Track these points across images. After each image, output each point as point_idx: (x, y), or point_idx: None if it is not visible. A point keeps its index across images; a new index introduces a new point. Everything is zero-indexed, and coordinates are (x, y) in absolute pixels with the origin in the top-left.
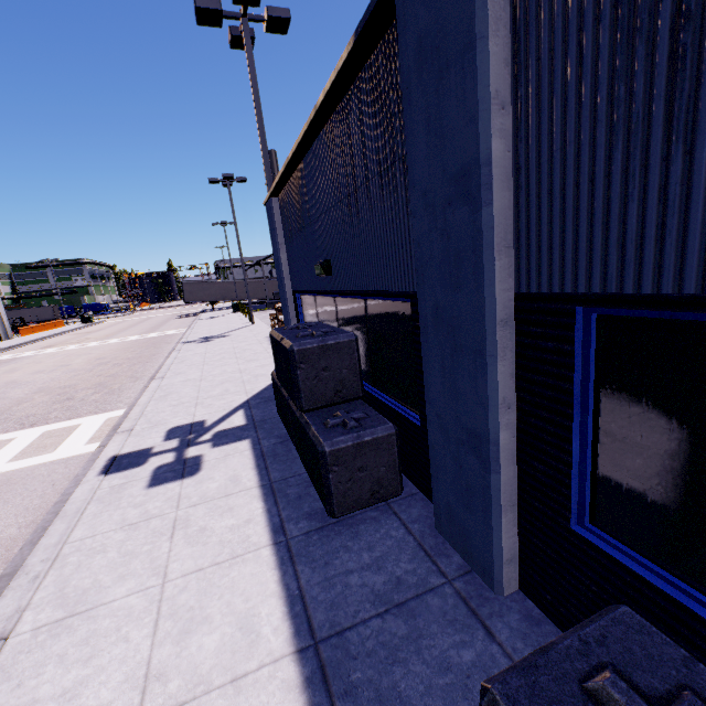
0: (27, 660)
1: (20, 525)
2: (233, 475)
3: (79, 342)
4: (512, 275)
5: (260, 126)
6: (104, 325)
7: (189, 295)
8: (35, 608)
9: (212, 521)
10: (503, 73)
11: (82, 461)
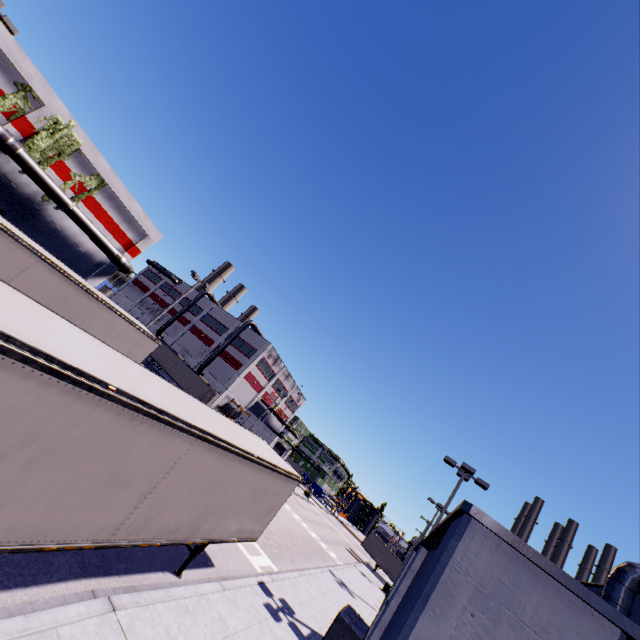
0: (225, 598)
1: (233, 568)
2: (283, 637)
3: (292, 507)
4: (378, 638)
5: (440, 515)
6: (310, 507)
7: (368, 542)
8: (230, 592)
9: (268, 635)
10: (404, 588)
11: (254, 570)
